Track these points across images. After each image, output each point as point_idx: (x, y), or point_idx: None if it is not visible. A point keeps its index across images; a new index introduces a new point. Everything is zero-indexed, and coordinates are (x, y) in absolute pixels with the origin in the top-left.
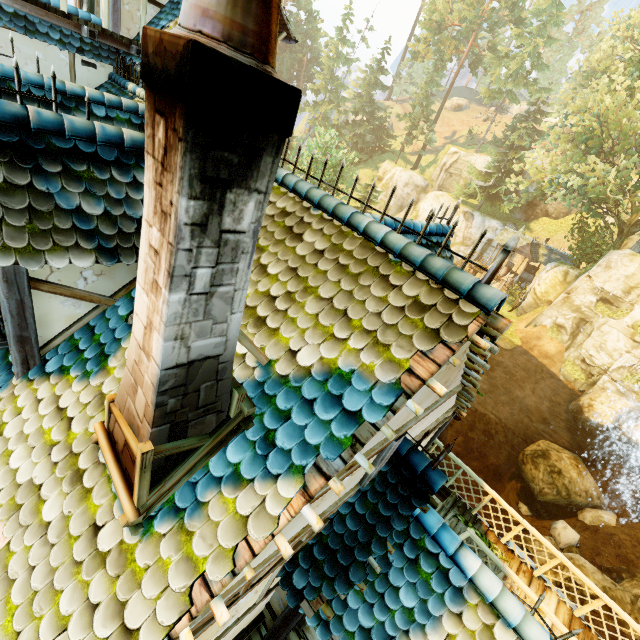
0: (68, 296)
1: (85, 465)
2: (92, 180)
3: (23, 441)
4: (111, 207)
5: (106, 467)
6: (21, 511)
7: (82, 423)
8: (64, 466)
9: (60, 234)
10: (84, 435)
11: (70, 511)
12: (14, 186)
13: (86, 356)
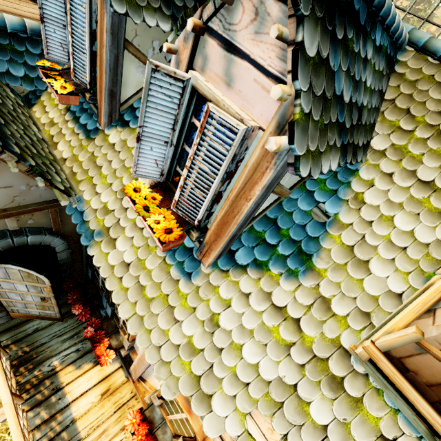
0: (276, 193)
1: (340, 373)
2: (351, 53)
3: (248, 336)
4: (352, 92)
5: (367, 378)
6: (284, 409)
7: (313, 327)
8: (313, 370)
9: (330, 130)
10: (322, 340)
11: (345, 418)
12: (320, 60)
13: (281, 252)
